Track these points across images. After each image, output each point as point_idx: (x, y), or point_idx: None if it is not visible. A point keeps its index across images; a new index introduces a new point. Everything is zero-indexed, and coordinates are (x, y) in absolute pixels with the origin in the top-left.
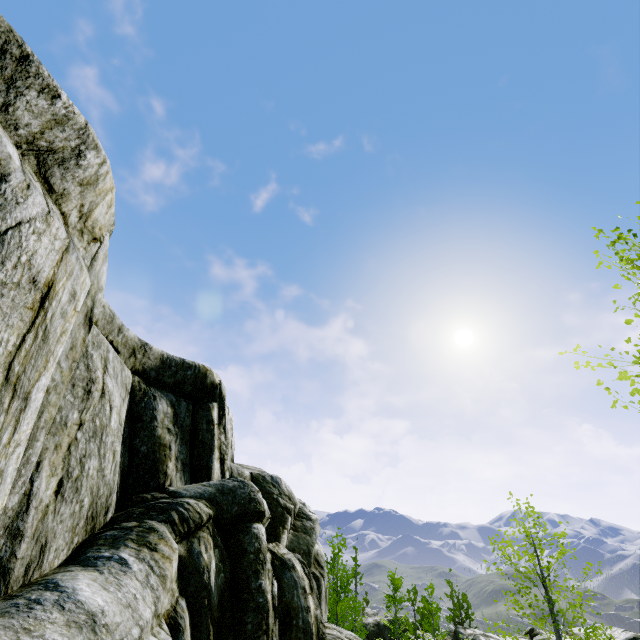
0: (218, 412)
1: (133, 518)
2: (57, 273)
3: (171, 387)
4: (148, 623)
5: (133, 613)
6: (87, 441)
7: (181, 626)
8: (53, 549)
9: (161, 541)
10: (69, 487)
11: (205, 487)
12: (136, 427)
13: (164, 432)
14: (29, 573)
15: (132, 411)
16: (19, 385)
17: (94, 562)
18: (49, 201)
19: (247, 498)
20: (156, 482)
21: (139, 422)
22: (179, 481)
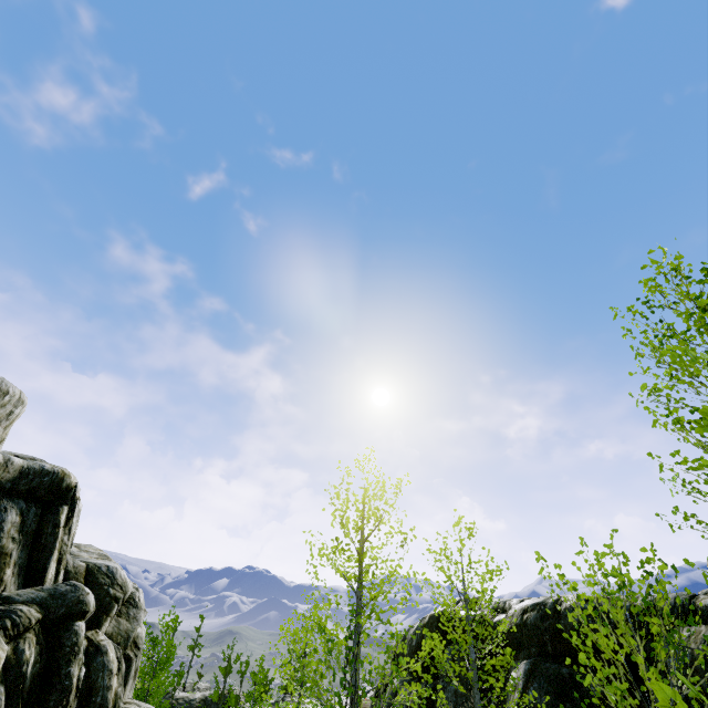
0: (67, 514)
1: None
2: None
3: (24, 494)
4: None
5: None
6: None
7: None
8: None
9: None
10: None
11: (39, 592)
12: None
13: (9, 541)
14: None
15: None
16: None
17: None
18: None
19: (76, 601)
20: None
21: None
22: (13, 584)
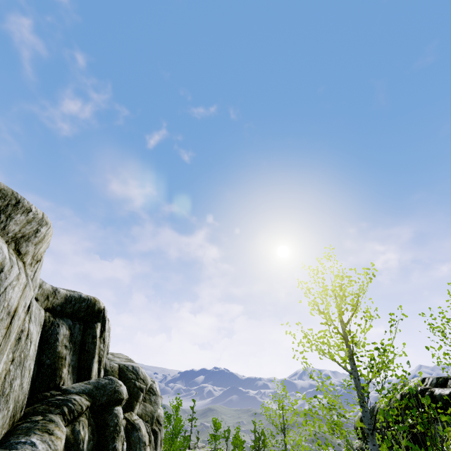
0: (100, 329)
1: (39, 412)
2: (19, 301)
3: (70, 315)
4: None
5: None
6: (15, 369)
7: None
8: None
9: (56, 428)
10: (3, 401)
11: (86, 385)
12: (44, 347)
13: (62, 348)
14: None
15: (42, 337)
16: None
17: (16, 446)
18: (19, 262)
19: (113, 391)
20: (54, 383)
21: (46, 344)
22: (69, 380)
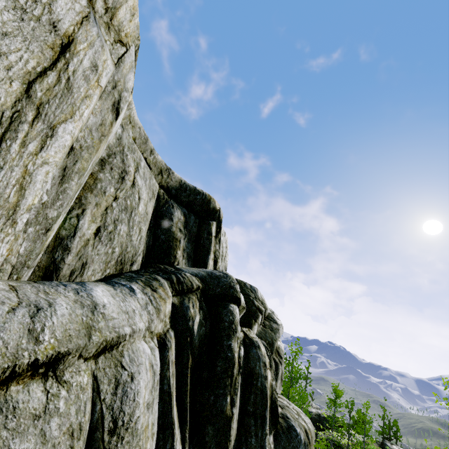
0: (216, 229)
1: (147, 272)
2: (77, 34)
3: (185, 204)
4: (141, 331)
5: (129, 319)
6: (120, 211)
7: (167, 346)
8: (91, 269)
9: (160, 288)
10: (105, 235)
11: (199, 271)
12: (159, 222)
13: (177, 230)
14: (73, 276)
15: (157, 211)
16: (43, 111)
17: (114, 284)
18: None
19: (228, 285)
20: (168, 260)
21: (161, 219)
22: (184, 265)
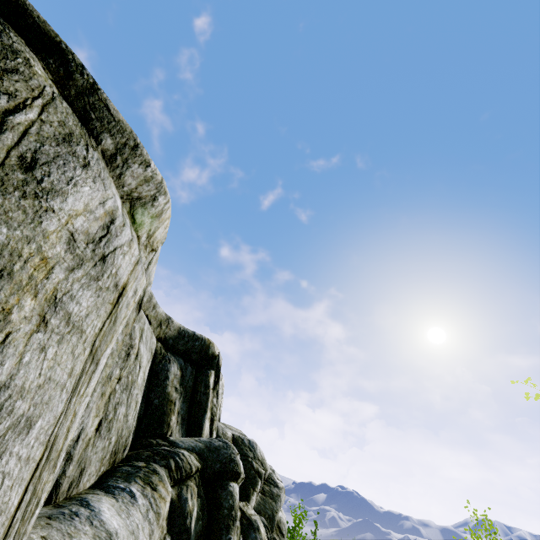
0: (214, 378)
1: (142, 459)
2: (129, 278)
3: (182, 353)
4: None
5: (135, 539)
6: (121, 392)
7: None
8: (87, 473)
9: (160, 483)
10: (105, 426)
11: (197, 442)
12: (153, 383)
13: (172, 390)
14: (71, 489)
15: (152, 370)
16: (96, 355)
17: (113, 490)
18: (132, 230)
19: (228, 458)
20: (161, 431)
21: (156, 379)
22: (177, 433)
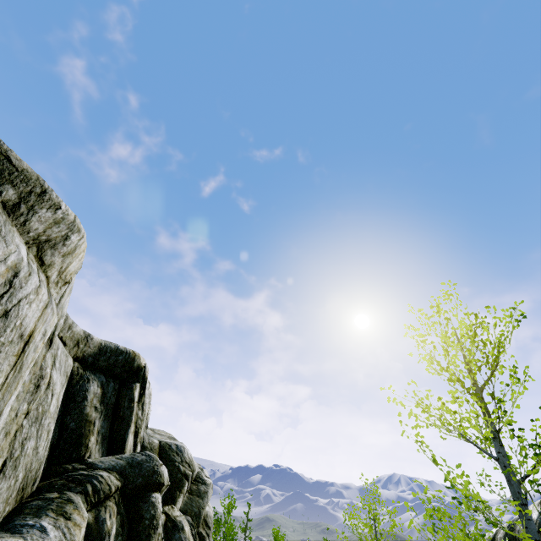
0: (139, 391)
1: (55, 488)
2: (37, 324)
3: (103, 369)
4: None
5: None
6: (30, 426)
7: None
8: None
9: (75, 511)
10: (10, 466)
11: (118, 460)
12: (69, 406)
13: (92, 410)
14: None
15: (68, 392)
16: None
17: (20, 529)
18: (40, 273)
19: (151, 471)
20: (78, 454)
21: (72, 402)
22: (97, 452)
